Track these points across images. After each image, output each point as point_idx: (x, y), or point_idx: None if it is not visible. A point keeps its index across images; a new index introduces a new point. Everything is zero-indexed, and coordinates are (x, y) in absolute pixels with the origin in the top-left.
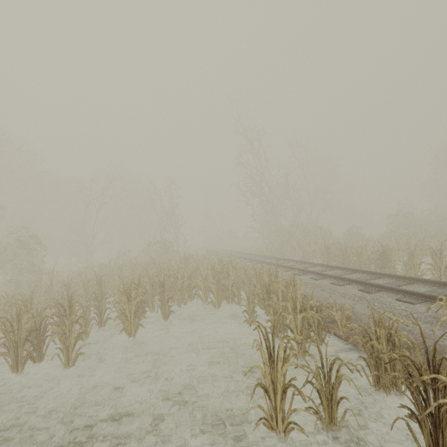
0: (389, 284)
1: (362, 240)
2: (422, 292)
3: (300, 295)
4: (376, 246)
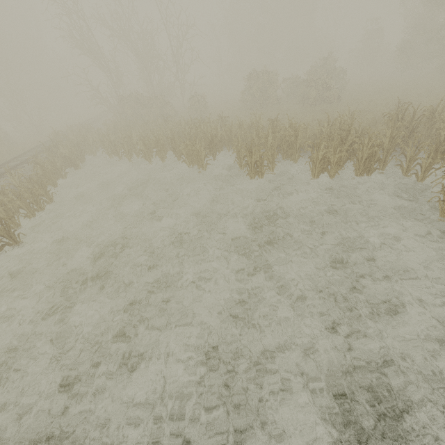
0: None
1: (100, 134)
2: None
3: None
4: (112, 141)
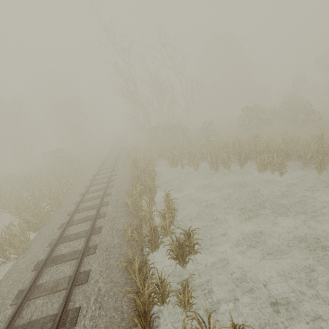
0: (82, 219)
1: (166, 152)
2: (55, 240)
3: (19, 231)
4: (175, 156)
